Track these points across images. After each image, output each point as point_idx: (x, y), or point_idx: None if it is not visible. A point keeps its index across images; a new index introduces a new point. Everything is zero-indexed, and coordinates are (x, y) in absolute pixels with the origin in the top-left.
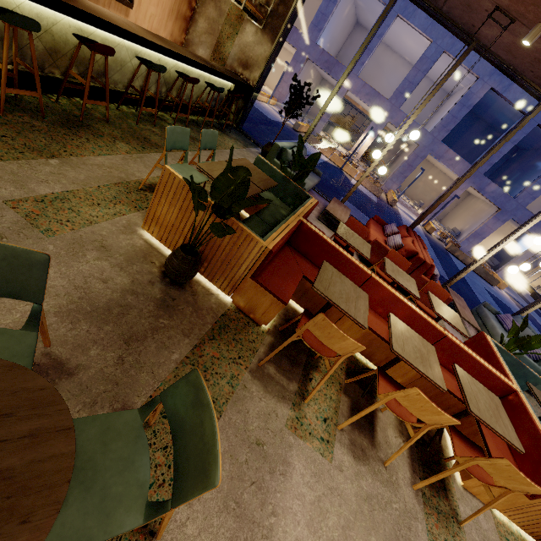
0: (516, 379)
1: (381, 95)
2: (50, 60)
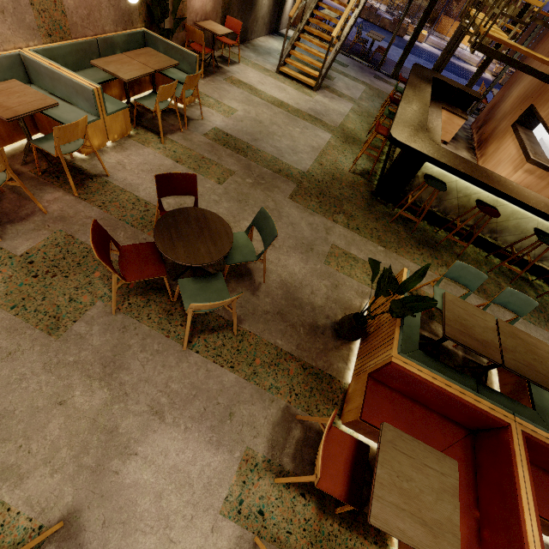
0: None
1: None
2: (456, 211)
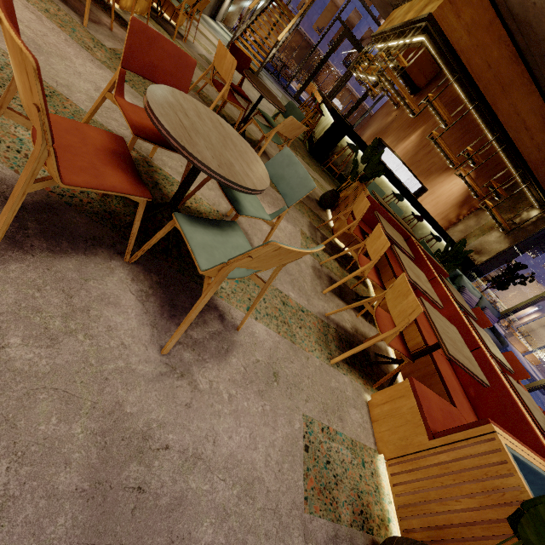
0: None
1: None
2: None
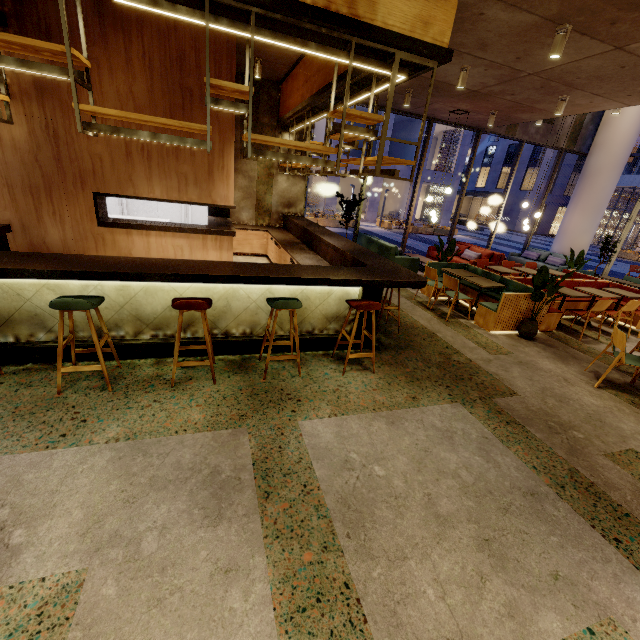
0: None
1: None
2: None
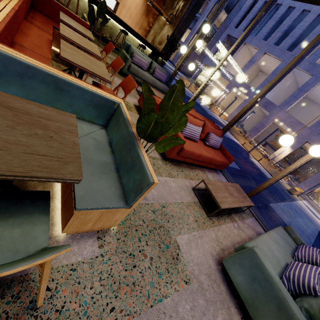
0: (125, 175)
1: (302, 124)
2: None
